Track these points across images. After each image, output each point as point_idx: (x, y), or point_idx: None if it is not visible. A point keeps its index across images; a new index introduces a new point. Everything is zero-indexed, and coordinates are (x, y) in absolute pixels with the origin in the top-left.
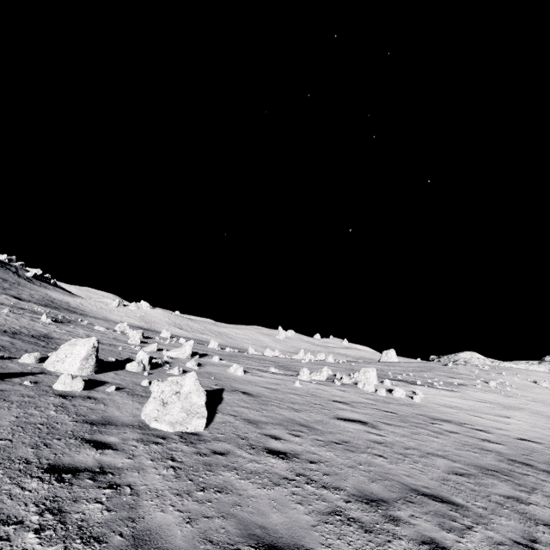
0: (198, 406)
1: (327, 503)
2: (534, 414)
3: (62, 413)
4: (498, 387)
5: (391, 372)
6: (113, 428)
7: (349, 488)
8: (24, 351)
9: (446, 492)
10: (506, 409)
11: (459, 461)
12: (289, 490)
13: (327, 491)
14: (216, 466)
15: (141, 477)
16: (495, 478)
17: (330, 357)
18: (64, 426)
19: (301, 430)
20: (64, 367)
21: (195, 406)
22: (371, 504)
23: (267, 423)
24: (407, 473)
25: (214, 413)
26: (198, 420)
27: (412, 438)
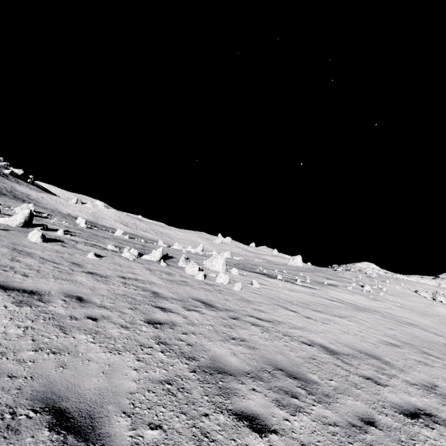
0: None
1: None
2: (386, 318)
3: None
4: (373, 291)
5: (267, 268)
6: None
7: None
8: None
9: None
10: (354, 310)
11: (19, 377)
12: None
13: None
14: None
15: None
16: None
17: (226, 253)
18: None
19: None
20: None
21: None
22: None
23: None
24: None
25: None
26: None
27: (52, 323)
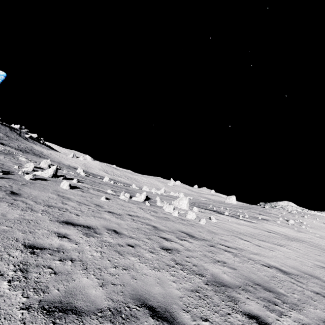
0: None
1: None
2: (312, 247)
3: None
4: (296, 224)
5: (215, 206)
6: None
7: None
8: None
9: None
10: (287, 239)
11: (117, 284)
12: None
13: None
14: None
15: None
16: (121, 323)
17: (181, 194)
18: None
19: None
20: None
21: None
22: None
23: None
24: None
25: None
26: None
27: (112, 249)
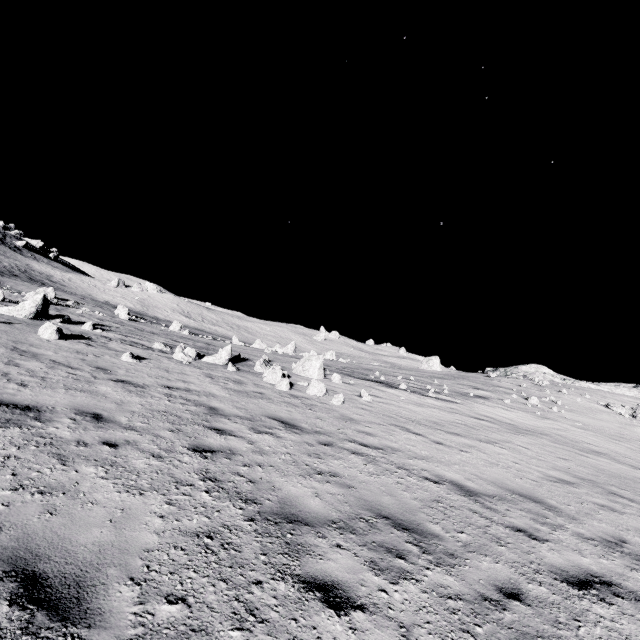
0: None
1: None
2: (559, 444)
3: None
4: (542, 406)
5: (387, 374)
6: None
7: None
8: None
9: None
10: (511, 432)
11: None
12: None
13: None
14: None
15: None
16: None
17: (328, 354)
18: None
19: None
20: None
21: None
22: None
23: None
24: None
25: None
26: None
27: (47, 451)
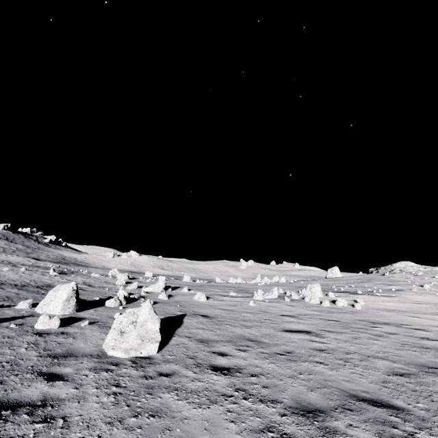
0: (153, 332)
1: (262, 418)
2: None
3: (31, 350)
4: (433, 289)
5: (335, 286)
6: (72, 359)
7: (286, 400)
8: (24, 299)
9: (386, 395)
10: None
11: (399, 361)
12: (224, 407)
13: (264, 405)
14: (158, 388)
15: (79, 407)
16: (436, 375)
17: (282, 279)
18: (27, 362)
19: (248, 344)
20: (49, 309)
21: (150, 332)
22: (307, 415)
23: (218, 341)
24: (347, 379)
25: (171, 337)
26: (151, 345)
27: (353, 343)
